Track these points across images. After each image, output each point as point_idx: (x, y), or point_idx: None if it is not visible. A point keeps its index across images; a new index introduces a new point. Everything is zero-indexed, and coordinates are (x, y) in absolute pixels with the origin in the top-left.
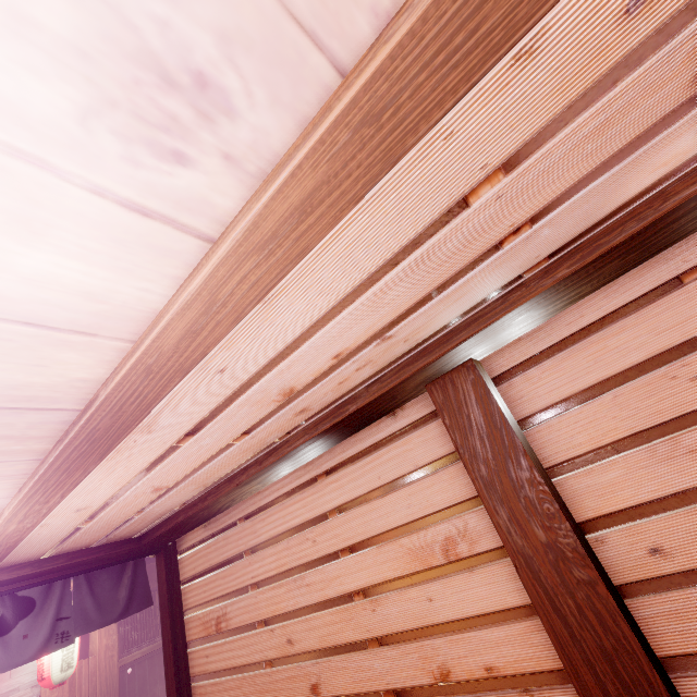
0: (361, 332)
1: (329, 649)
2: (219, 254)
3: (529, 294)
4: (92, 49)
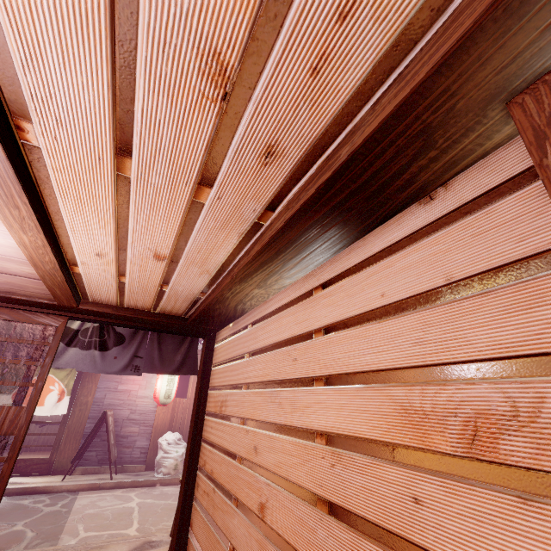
0: None
1: (281, 479)
2: None
3: None
4: None
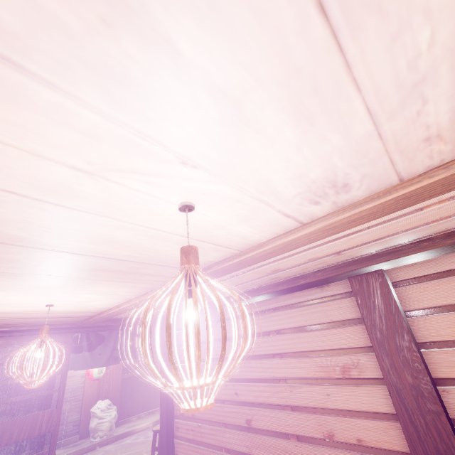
0: (330, 251)
1: (260, 404)
2: (307, 231)
3: (434, 246)
4: (317, 180)
